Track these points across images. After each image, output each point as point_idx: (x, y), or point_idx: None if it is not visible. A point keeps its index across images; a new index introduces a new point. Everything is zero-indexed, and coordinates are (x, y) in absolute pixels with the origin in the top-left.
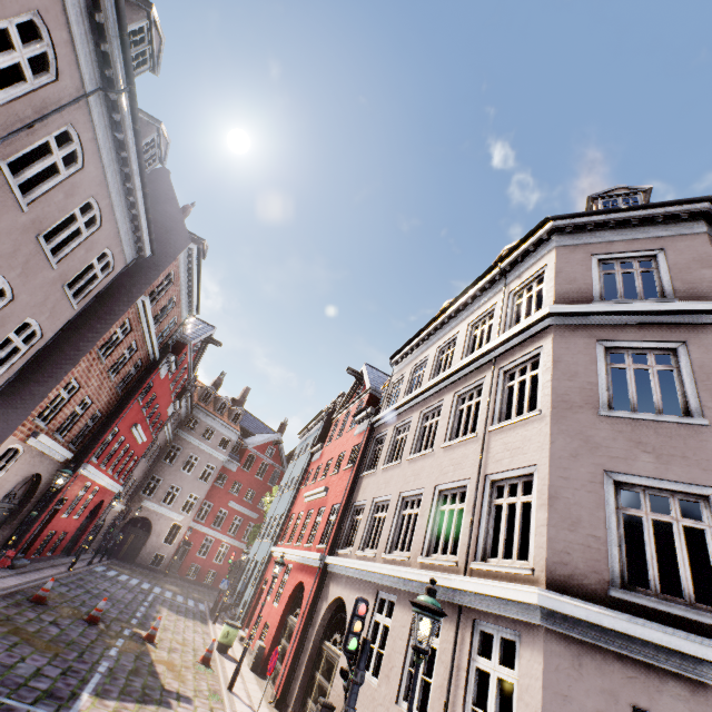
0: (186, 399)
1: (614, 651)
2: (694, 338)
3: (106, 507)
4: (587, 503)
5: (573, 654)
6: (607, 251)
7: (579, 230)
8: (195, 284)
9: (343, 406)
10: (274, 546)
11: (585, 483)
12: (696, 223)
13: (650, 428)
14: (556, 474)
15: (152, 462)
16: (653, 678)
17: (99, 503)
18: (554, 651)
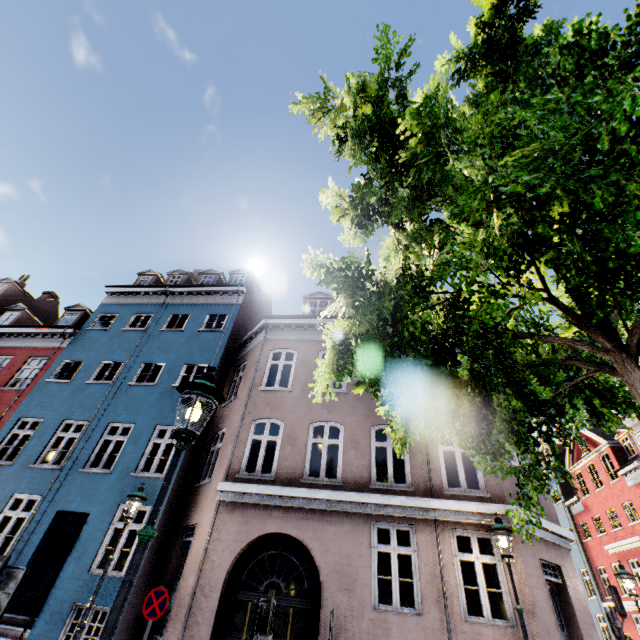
0: None
1: None
2: None
3: None
4: None
5: None
6: None
7: None
8: None
9: (570, 459)
10: (605, 602)
11: None
12: None
13: None
14: None
15: None
16: None
17: None
18: None
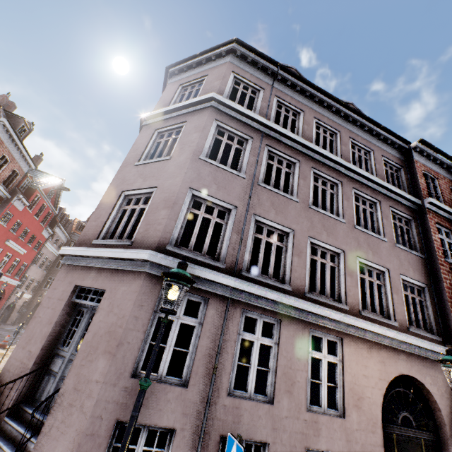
0: (60, 228)
1: (81, 266)
2: (191, 118)
3: (10, 294)
4: (108, 207)
5: (67, 272)
6: (186, 81)
7: (182, 73)
8: (22, 147)
9: None
10: None
11: (112, 199)
12: (228, 57)
13: (149, 167)
14: (104, 198)
15: (47, 269)
16: (88, 272)
17: (3, 291)
18: (61, 273)
